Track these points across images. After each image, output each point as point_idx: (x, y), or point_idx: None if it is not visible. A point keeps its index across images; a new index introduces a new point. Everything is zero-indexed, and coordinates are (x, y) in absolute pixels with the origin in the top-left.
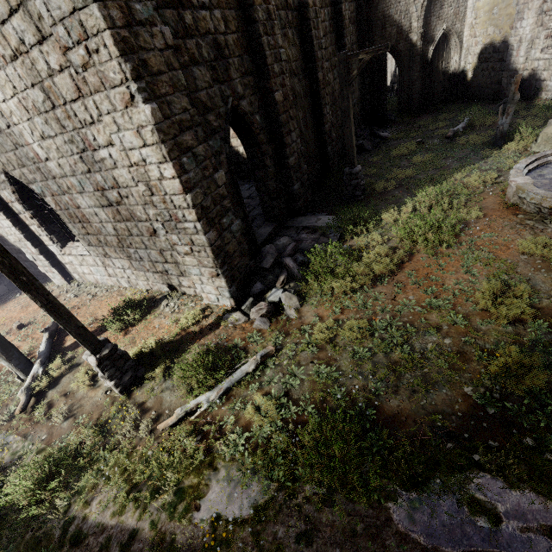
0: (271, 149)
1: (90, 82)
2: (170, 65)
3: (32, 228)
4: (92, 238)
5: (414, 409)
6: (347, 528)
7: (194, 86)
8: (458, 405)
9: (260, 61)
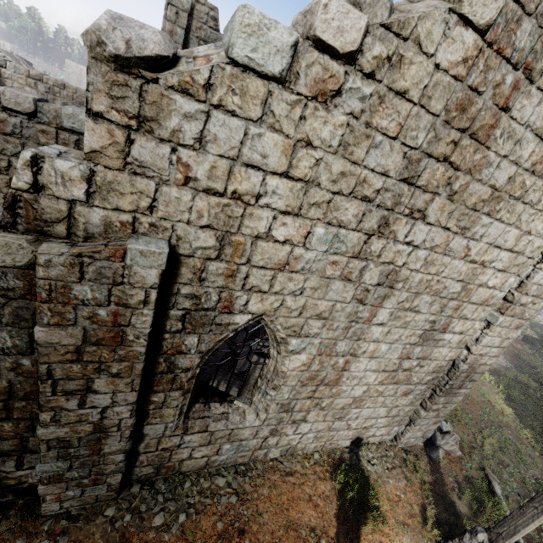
0: None
1: (515, 311)
2: None
3: (152, 398)
4: (308, 402)
5: (542, 472)
6: None
7: None
8: None
9: None
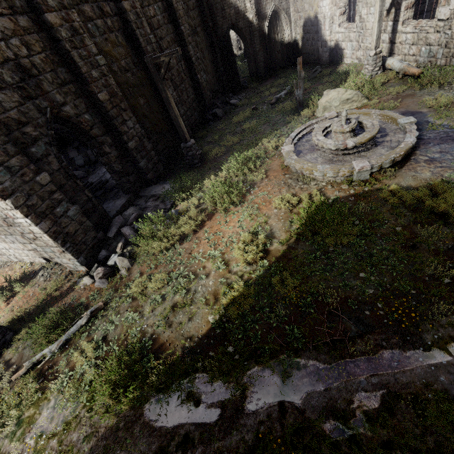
0: (109, 138)
1: None
2: None
3: None
4: None
5: (177, 336)
6: (113, 427)
7: (1, 108)
8: (201, 330)
9: (77, 71)
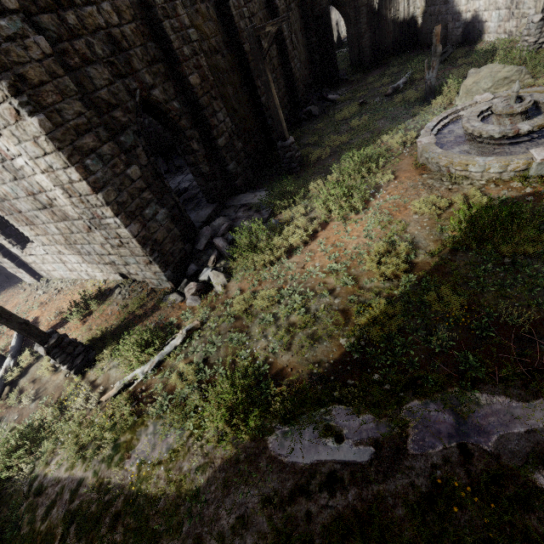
0: (197, 133)
1: None
2: (53, 73)
3: None
4: (43, 238)
5: (299, 361)
6: (232, 458)
7: (92, 86)
8: (332, 354)
9: (167, 46)
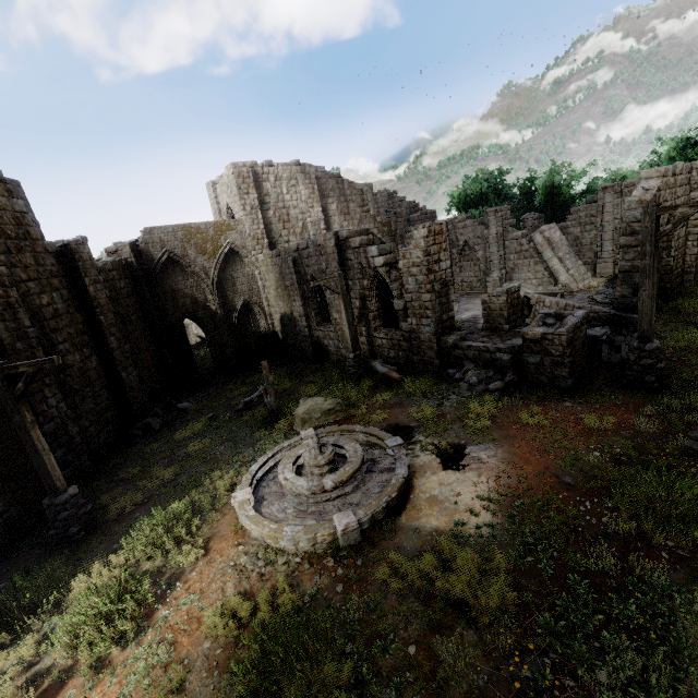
0: None
1: None
2: None
3: None
4: None
5: None
6: None
7: None
8: None
9: None
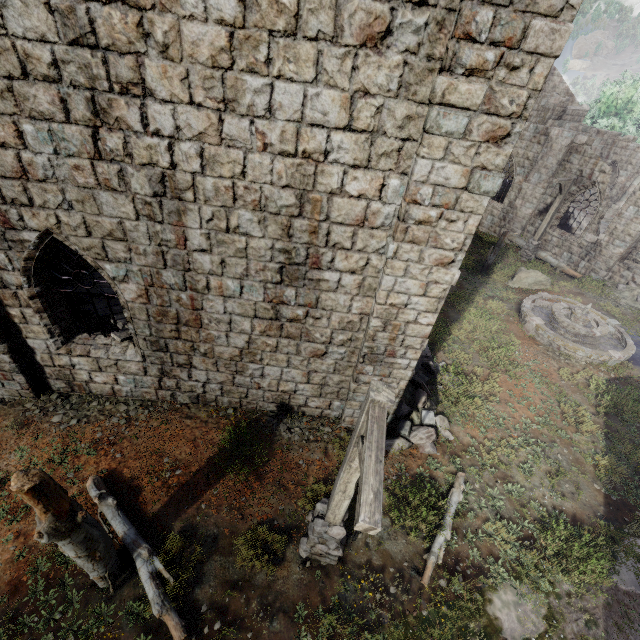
0: None
1: (413, 234)
2: None
3: (10, 311)
4: (180, 344)
5: (581, 506)
6: (607, 604)
7: None
8: (599, 498)
9: None
